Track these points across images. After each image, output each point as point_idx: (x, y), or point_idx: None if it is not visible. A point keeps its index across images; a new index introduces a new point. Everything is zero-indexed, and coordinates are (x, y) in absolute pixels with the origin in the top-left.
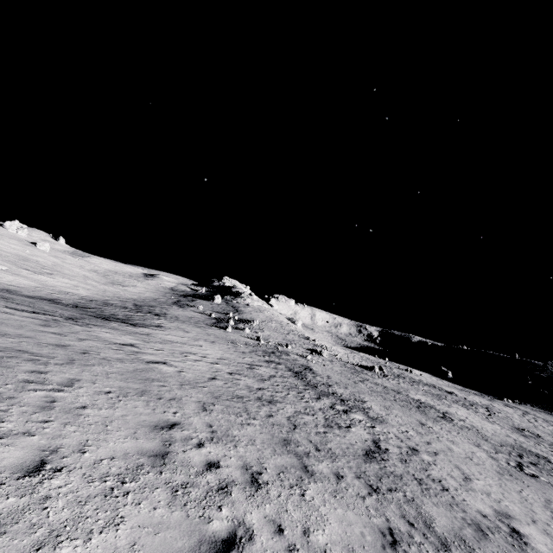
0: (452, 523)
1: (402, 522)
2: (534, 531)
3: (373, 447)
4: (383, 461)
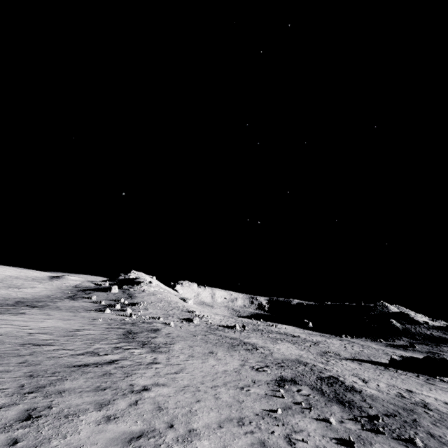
0: (78, 386)
1: (13, 385)
2: (168, 389)
3: (104, 362)
4: (91, 367)
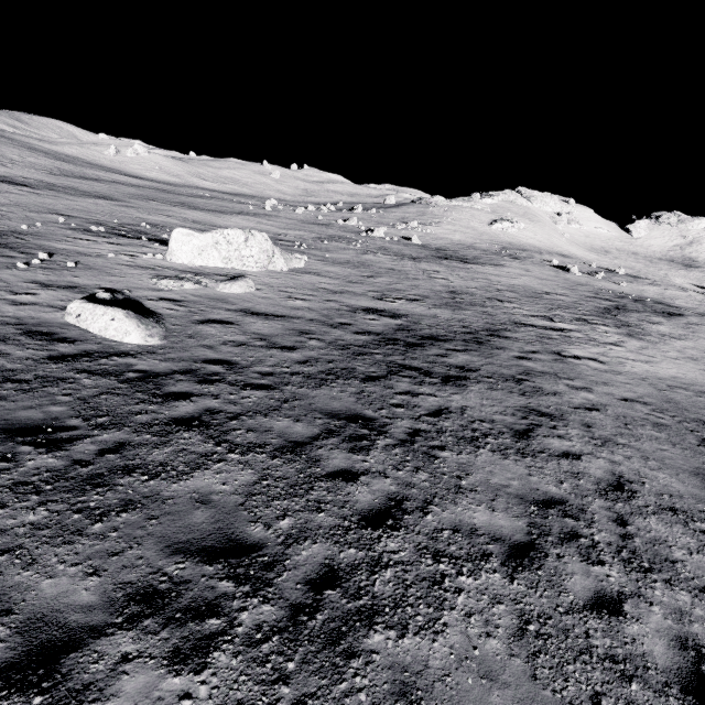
0: None
1: None
2: None
3: None
4: None
